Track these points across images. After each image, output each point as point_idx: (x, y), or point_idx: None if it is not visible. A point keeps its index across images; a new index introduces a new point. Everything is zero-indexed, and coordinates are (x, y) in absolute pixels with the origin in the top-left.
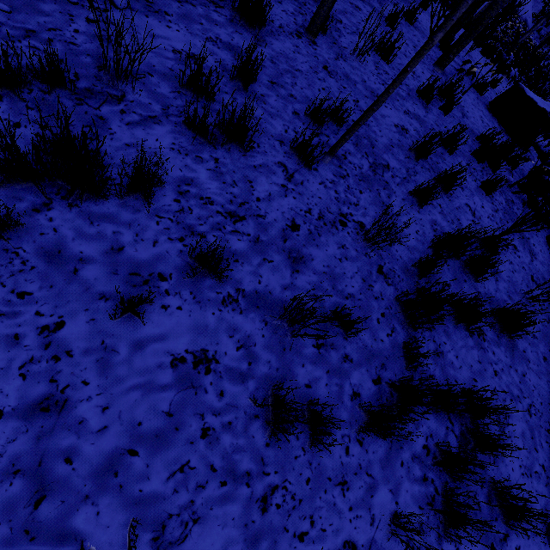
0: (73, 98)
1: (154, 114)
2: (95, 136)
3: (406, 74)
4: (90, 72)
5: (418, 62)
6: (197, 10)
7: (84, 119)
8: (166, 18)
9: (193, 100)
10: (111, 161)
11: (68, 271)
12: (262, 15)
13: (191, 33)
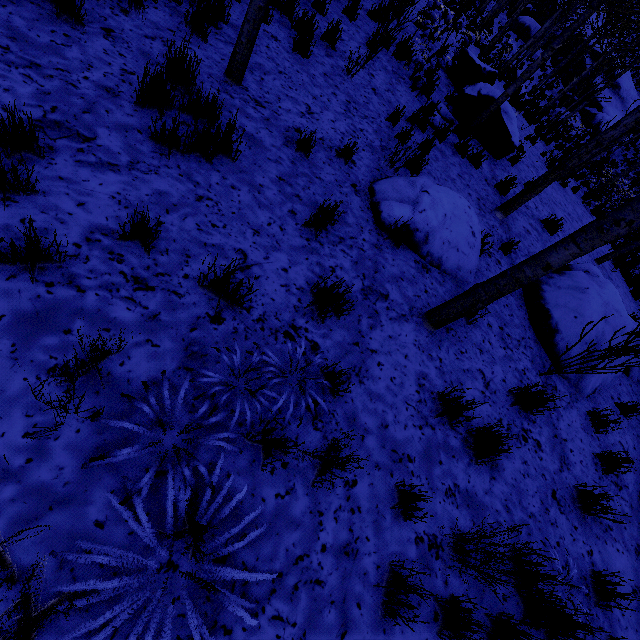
0: None
1: None
2: None
3: None
4: None
5: None
6: None
7: None
8: None
9: None
10: None
11: None
12: None
13: None
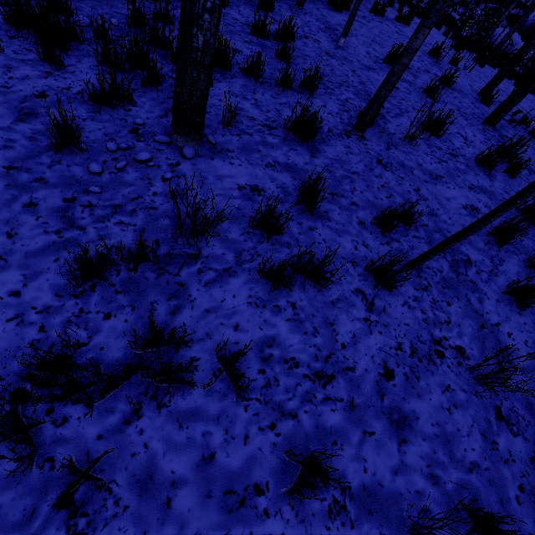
0: (155, 269)
1: (228, 265)
2: (177, 308)
3: (514, 205)
4: (168, 234)
5: (532, 194)
6: (254, 138)
7: (166, 291)
8: (228, 155)
9: (262, 237)
10: (193, 336)
11: (161, 505)
12: (313, 128)
13: (251, 163)
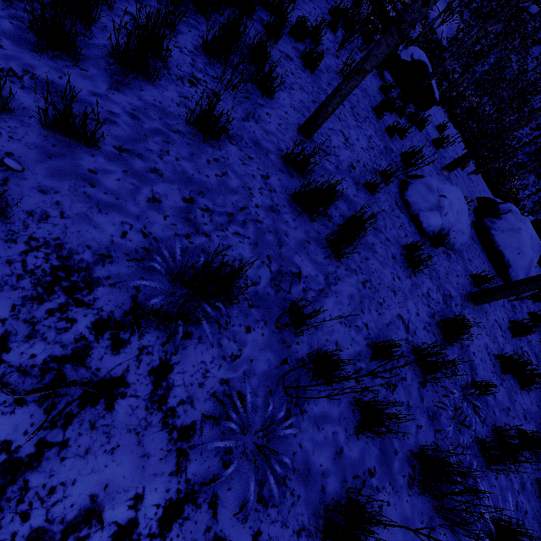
0: None
1: None
2: None
3: None
4: None
5: None
6: None
7: None
8: None
9: None
10: None
11: None
12: None
13: None
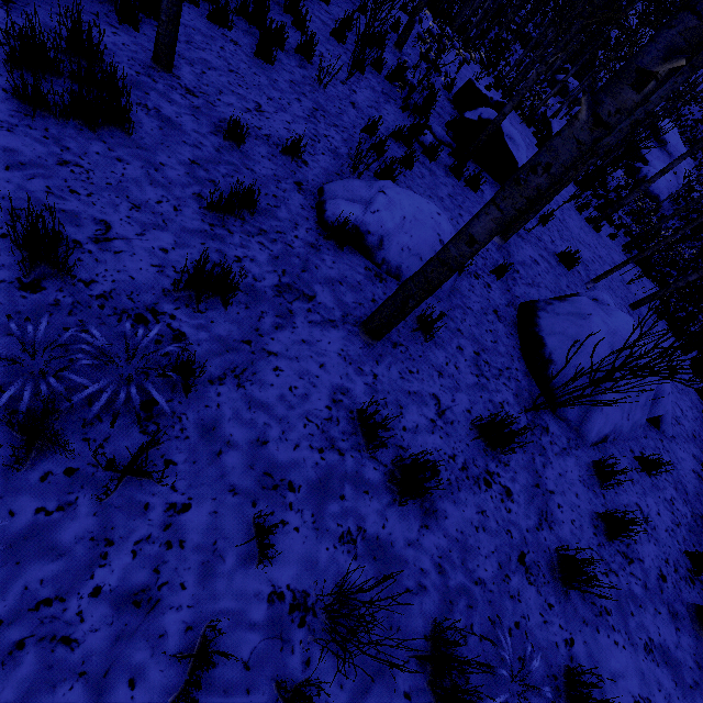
0: None
1: None
2: None
3: None
4: None
5: None
6: None
7: None
8: None
9: None
10: None
11: None
12: None
13: None
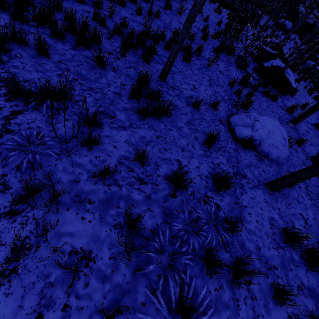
0: None
1: None
2: None
3: None
4: None
5: None
6: None
7: None
8: None
9: None
10: None
11: None
12: None
13: None
